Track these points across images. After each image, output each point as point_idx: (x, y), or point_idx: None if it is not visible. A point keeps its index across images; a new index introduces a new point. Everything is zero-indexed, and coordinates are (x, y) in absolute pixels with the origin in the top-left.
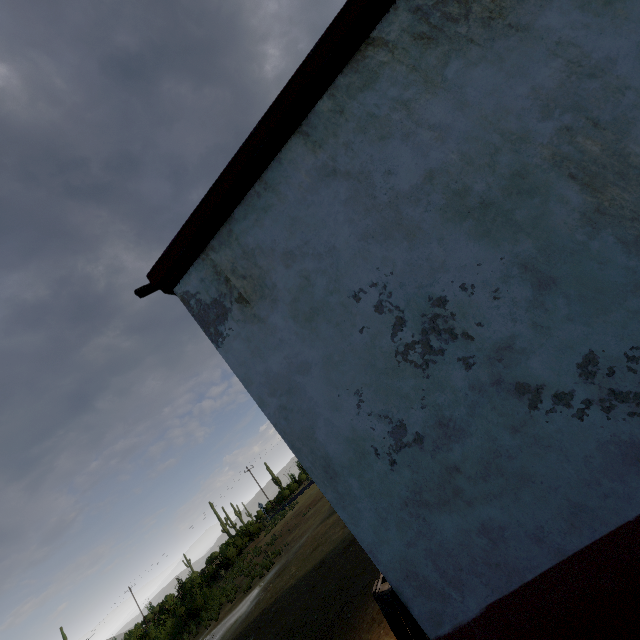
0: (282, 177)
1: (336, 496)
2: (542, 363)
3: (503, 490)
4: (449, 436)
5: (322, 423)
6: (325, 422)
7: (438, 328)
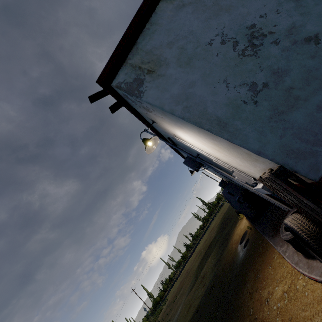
0: (158, 18)
1: (229, 134)
2: (312, 25)
3: (320, 85)
4: (281, 76)
5: (209, 104)
6: (211, 102)
7: (255, 36)
